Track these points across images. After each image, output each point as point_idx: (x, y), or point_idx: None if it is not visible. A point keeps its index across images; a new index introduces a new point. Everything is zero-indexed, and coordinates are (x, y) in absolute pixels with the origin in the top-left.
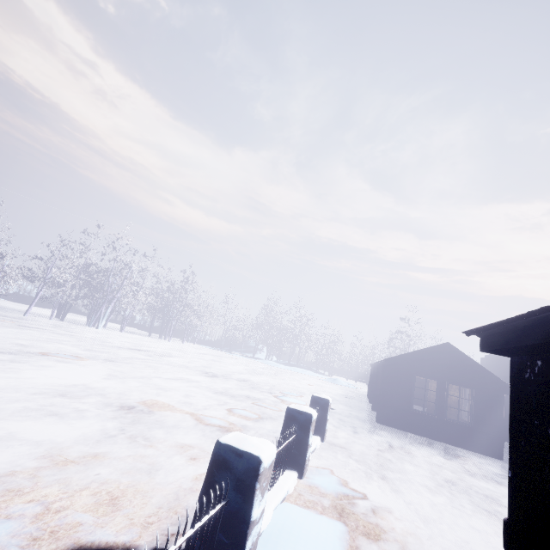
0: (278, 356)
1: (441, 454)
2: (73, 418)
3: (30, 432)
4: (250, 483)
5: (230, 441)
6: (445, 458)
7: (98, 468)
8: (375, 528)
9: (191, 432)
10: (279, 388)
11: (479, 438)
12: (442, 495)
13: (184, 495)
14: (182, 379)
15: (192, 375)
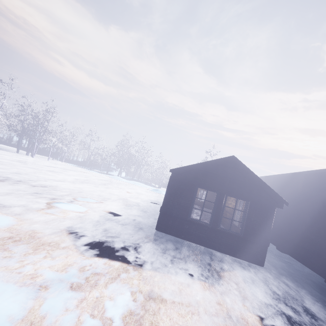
0: (125, 174)
1: (204, 273)
2: None
3: None
4: None
5: None
6: (206, 283)
7: None
8: None
9: None
10: (85, 194)
11: (246, 247)
12: None
13: None
14: None
15: None
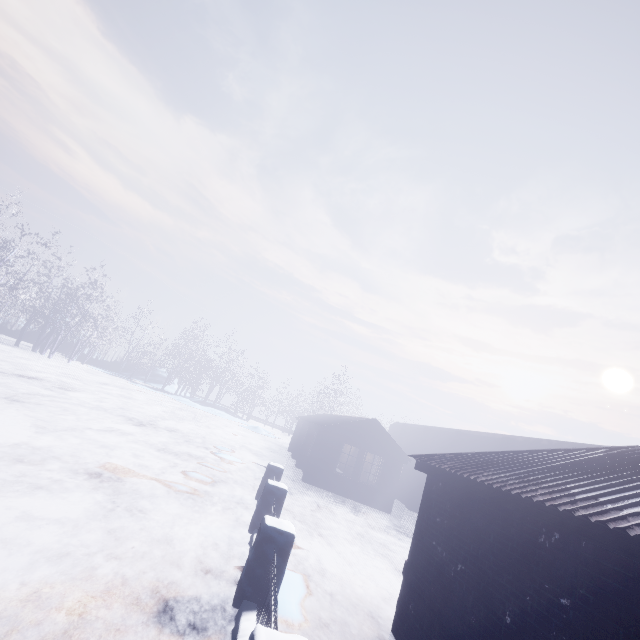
0: (192, 392)
1: (352, 511)
2: (58, 490)
3: (39, 510)
4: (288, 550)
5: (273, 524)
6: (355, 514)
7: (128, 542)
8: (324, 572)
9: (169, 501)
10: (210, 440)
11: (379, 497)
12: (356, 545)
13: (203, 559)
14: (113, 430)
15: (118, 422)
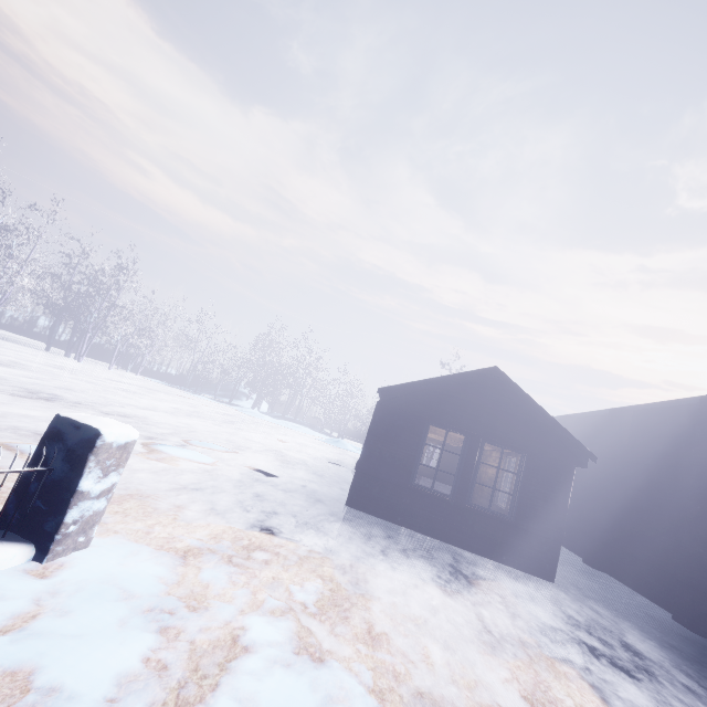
0: (269, 405)
1: (442, 576)
2: None
3: None
4: None
5: None
6: (447, 589)
7: None
8: None
9: None
10: (201, 436)
11: (521, 542)
12: None
13: None
14: None
15: None
